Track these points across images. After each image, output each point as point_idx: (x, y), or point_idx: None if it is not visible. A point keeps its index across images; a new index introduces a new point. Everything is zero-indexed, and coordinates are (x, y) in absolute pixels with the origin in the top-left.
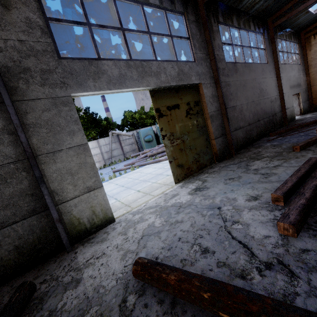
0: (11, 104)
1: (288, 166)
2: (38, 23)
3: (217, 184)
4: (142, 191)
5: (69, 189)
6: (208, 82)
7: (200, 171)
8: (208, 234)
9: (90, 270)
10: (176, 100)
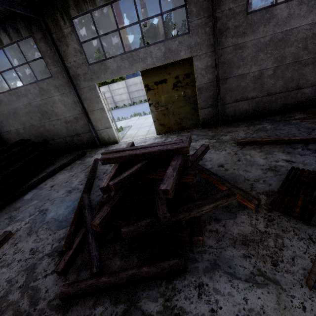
0: (75, 93)
1: None
2: (78, 48)
3: None
4: (148, 132)
5: (99, 126)
6: (203, 53)
7: (180, 131)
8: None
9: (96, 156)
10: (163, 76)
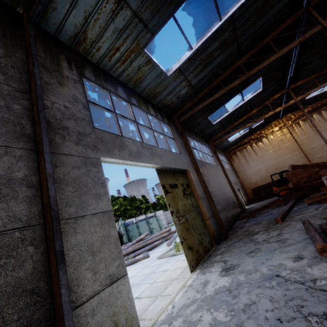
0: (49, 152)
1: (289, 232)
2: (82, 100)
3: (243, 259)
4: (145, 296)
5: (87, 279)
6: (192, 170)
7: (207, 255)
8: (305, 300)
9: None
10: (174, 180)
